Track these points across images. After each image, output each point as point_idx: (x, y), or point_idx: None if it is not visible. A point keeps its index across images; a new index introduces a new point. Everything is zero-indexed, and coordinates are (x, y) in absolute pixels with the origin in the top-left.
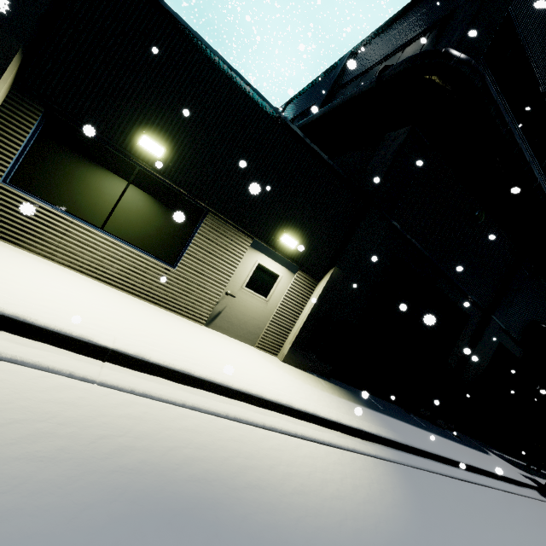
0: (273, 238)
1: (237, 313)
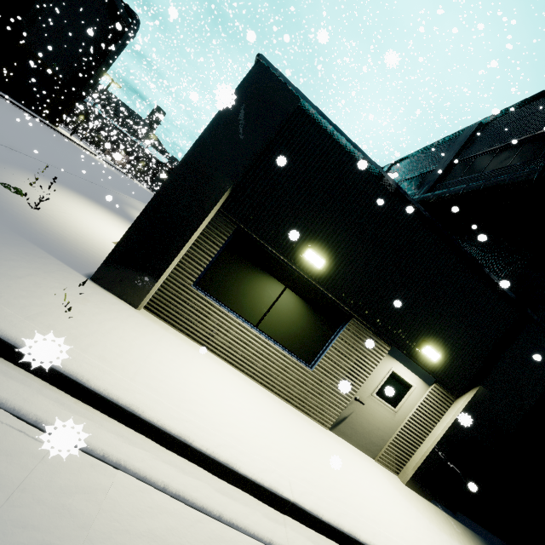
0: (412, 347)
1: (362, 420)
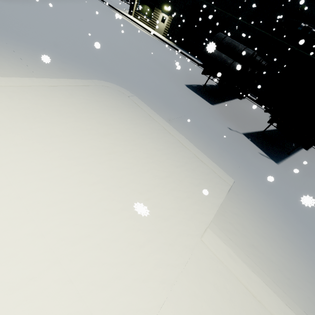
0: (164, 9)
1: (159, 28)
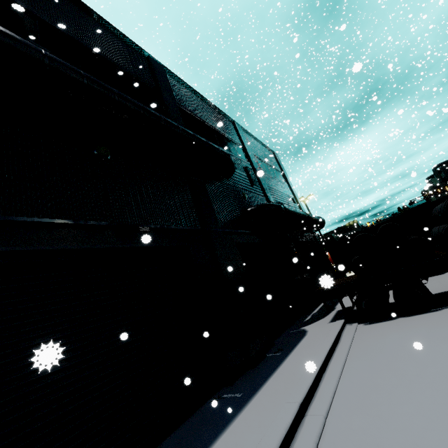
0: None
1: None
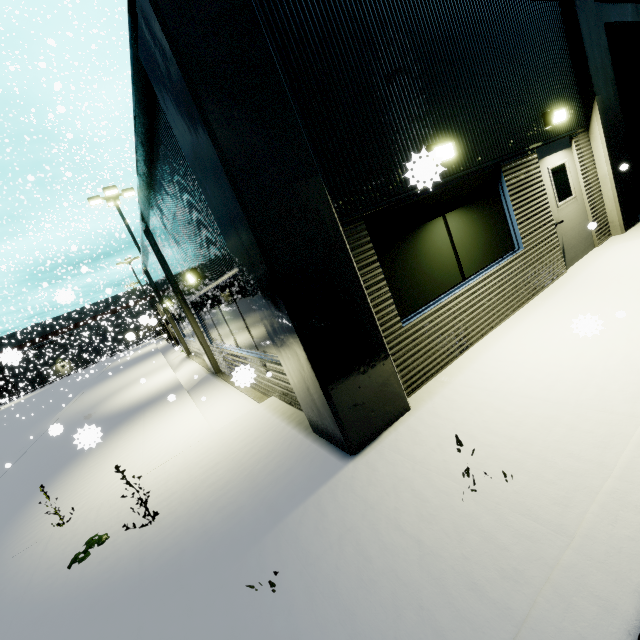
0: (542, 132)
1: (570, 234)
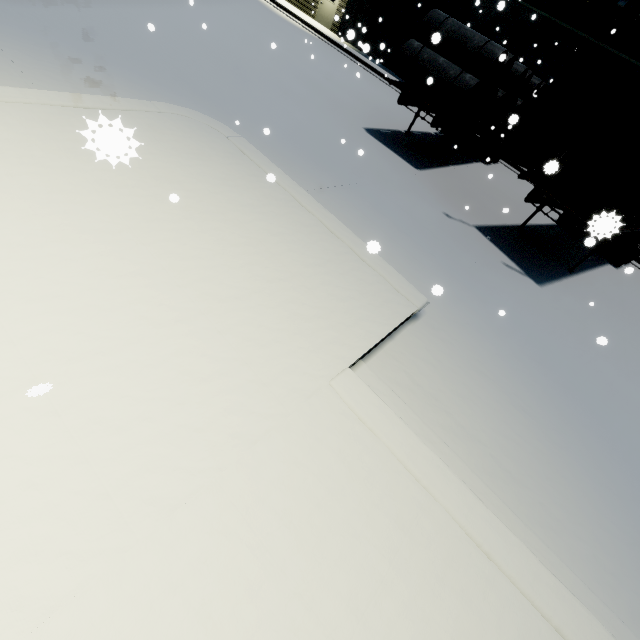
0: None
1: (325, 13)
